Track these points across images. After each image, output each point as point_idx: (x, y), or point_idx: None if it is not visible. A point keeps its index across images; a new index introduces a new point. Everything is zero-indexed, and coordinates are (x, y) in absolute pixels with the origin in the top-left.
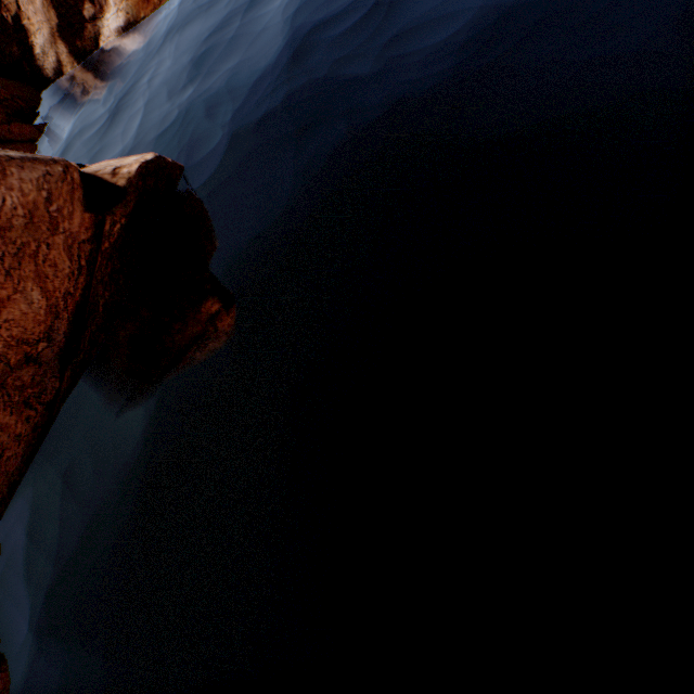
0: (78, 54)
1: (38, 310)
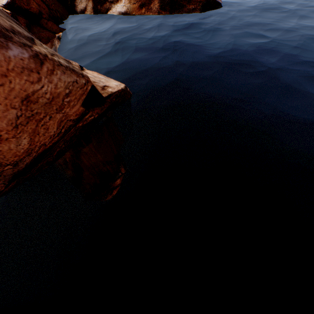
0: (96, 10)
1: (20, 149)
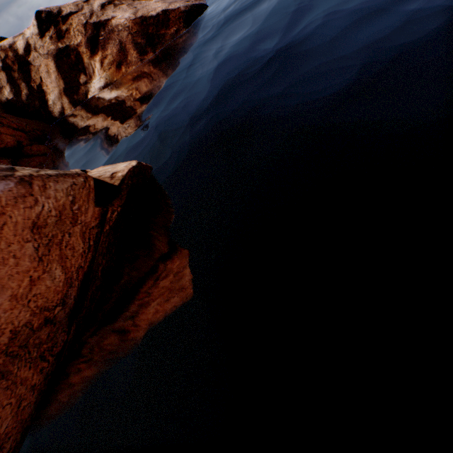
0: (75, 103)
1: (58, 283)
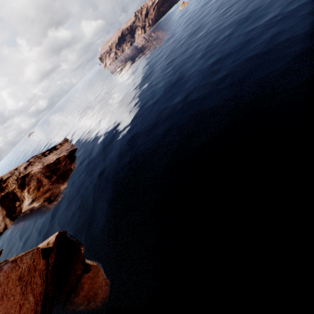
0: (14, 218)
1: (32, 304)
